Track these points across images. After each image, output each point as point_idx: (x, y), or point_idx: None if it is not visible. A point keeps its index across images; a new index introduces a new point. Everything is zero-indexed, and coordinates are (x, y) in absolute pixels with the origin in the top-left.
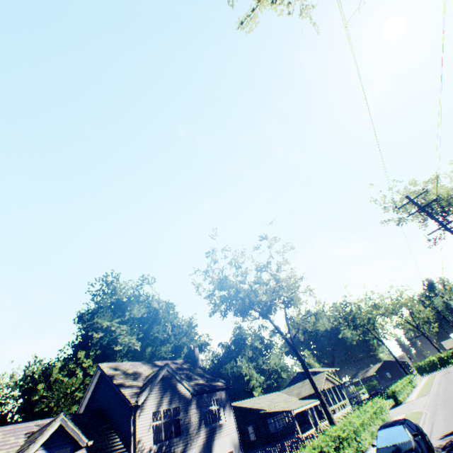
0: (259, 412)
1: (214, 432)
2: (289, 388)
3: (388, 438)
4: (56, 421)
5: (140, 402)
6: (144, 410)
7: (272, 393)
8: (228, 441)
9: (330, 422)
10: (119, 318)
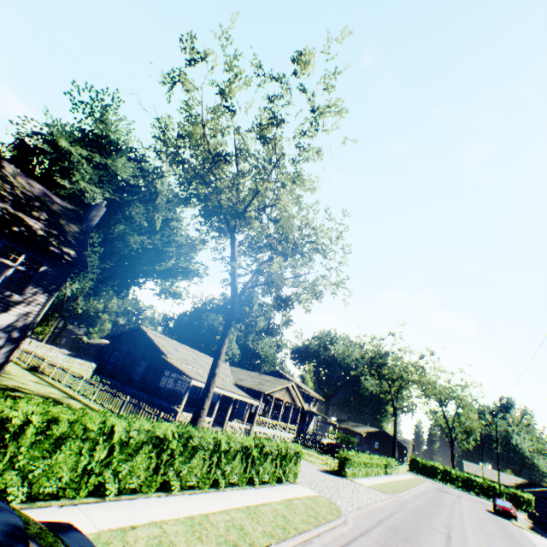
0: (160, 355)
1: None
2: (241, 370)
3: None
4: None
5: None
6: None
7: None
8: None
9: (192, 418)
10: (86, 151)
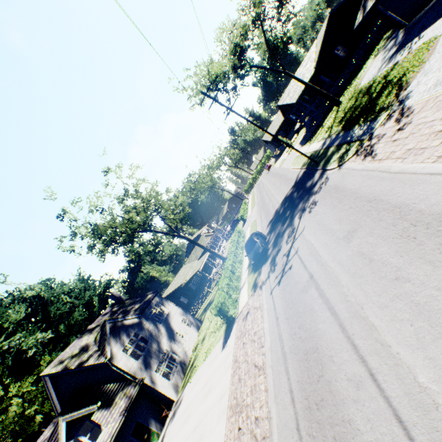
0: (182, 287)
1: (168, 320)
2: (189, 258)
3: (250, 248)
4: (61, 425)
5: (109, 355)
6: (116, 356)
7: (182, 270)
8: (178, 316)
9: (222, 259)
10: (4, 335)
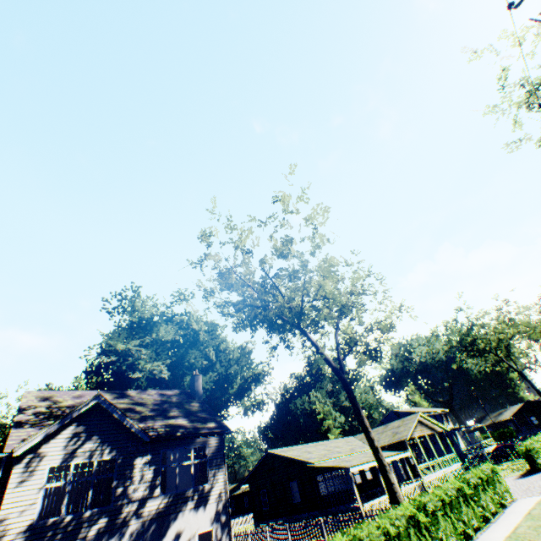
0: (304, 465)
1: (179, 501)
2: None
3: None
4: None
5: (18, 452)
6: (33, 465)
7: (341, 439)
8: (206, 515)
9: (390, 498)
10: (138, 340)
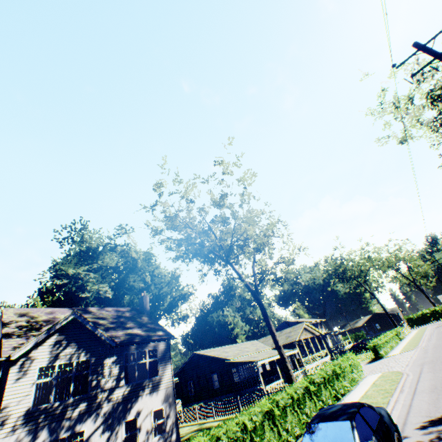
0: (223, 361)
1: (139, 389)
2: (266, 337)
3: None
4: None
5: (15, 356)
6: (26, 366)
7: (248, 342)
8: (158, 398)
9: (288, 379)
10: (87, 266)
